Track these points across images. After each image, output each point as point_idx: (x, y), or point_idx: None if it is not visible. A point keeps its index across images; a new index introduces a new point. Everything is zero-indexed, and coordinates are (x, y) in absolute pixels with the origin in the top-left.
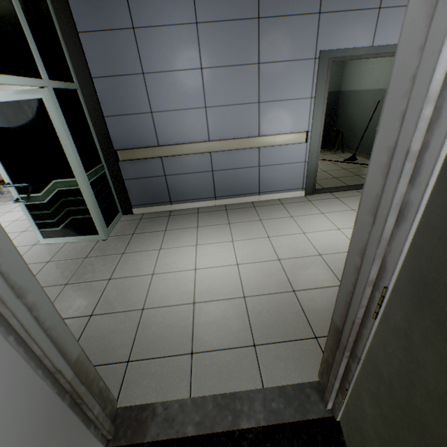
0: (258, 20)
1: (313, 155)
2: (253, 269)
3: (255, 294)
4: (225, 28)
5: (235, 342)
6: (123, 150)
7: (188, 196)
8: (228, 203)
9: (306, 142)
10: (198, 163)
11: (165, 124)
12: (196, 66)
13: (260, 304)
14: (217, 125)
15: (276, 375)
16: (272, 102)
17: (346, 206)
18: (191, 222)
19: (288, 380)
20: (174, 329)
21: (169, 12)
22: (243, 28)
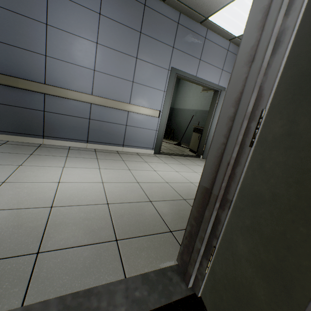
0: (140, 33)
1: (162, 127)
2: (116, 186)
3: (118, 202)
4: (119, 27)
5: (96, 238)
6: (4, 75)
7: (62, 135)
8: (97, 148)
9: (159, 117)
10: (79, 109)
11: (56, 69)
12: (93, 39)
13: (122, 209)
14: (101, 86)
15: (138, 264)
16: (141, 85)
17: (179, 162)
18: (61, 153)
19: (151, 267)
20: (18, 229)
21: None
22: (130, 33)
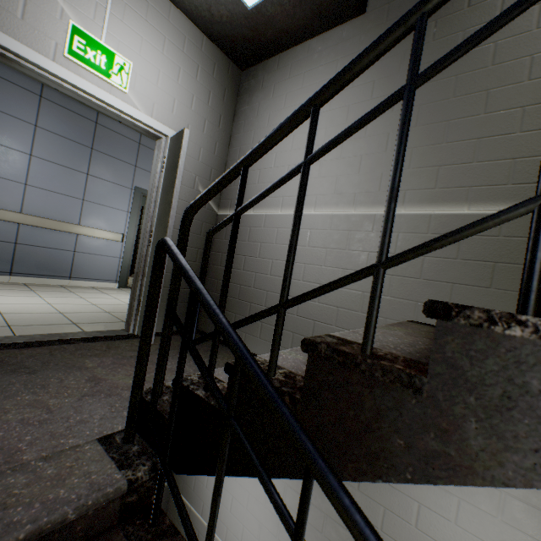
0: (92, 149)
1: (128, 253)
2: (68, 306)
3: (72, 312)
4: (63, 141)
5: (57, 323)
6: None
7: None
8: (28, 282)
9: (123, 242)
10: None
11: None
12: (26, 151)
13: (78, 315)
14: (36, 203)
15: (95, 329)
16: (96, 204)
17: None
18: None
19: (104, 329)
20: None
21: (10, 106)
22: (79, 148)
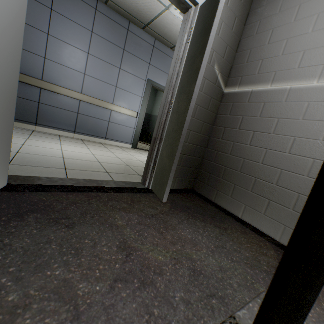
0: (123, 50)
1: (139, 126)
2: (103, 157)
3: (106, 162)
4: (107, 43)
5: (95, 170)
6: None
7: (53, 124)
8: (83, 138)
9: (137, 117)
10: (69, 104)
11: (53, 70)
12: (86, 50)
13: (109, 165)
14: (89, 87)
15: (120, 179)
16: (123, 90)
17: None
18: (54, 137)
19: (127, 180)
20: (49, 161)
21: (78, 17)
22: (116, 49)
